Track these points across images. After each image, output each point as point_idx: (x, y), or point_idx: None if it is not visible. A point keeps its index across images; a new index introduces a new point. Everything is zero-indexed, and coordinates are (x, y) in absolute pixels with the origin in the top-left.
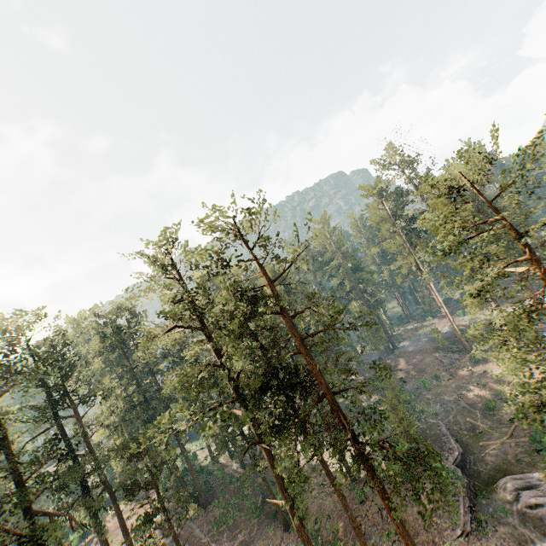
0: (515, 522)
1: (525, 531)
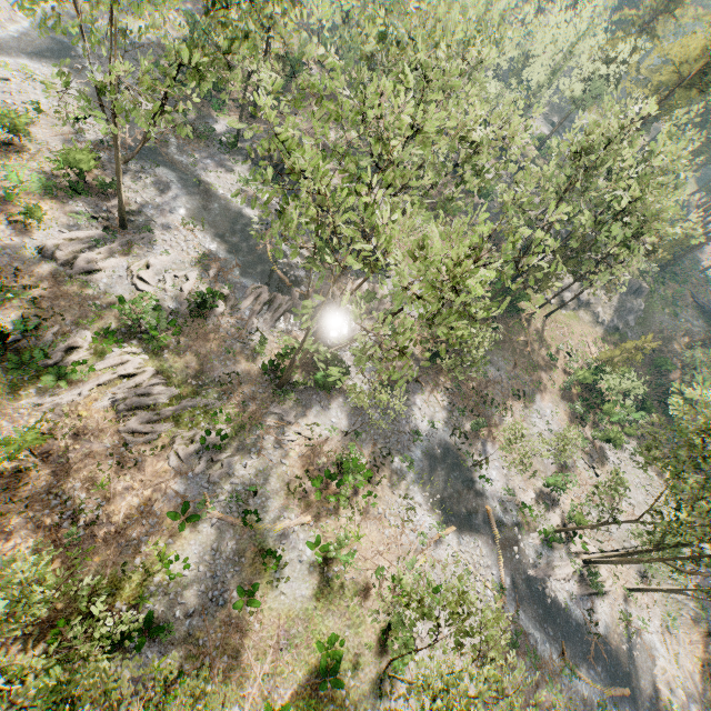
0: (698, 323)
1: (696, 322)
